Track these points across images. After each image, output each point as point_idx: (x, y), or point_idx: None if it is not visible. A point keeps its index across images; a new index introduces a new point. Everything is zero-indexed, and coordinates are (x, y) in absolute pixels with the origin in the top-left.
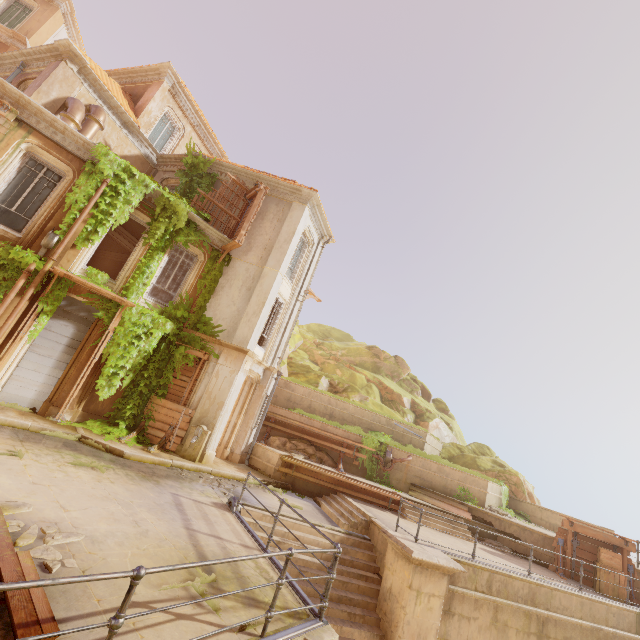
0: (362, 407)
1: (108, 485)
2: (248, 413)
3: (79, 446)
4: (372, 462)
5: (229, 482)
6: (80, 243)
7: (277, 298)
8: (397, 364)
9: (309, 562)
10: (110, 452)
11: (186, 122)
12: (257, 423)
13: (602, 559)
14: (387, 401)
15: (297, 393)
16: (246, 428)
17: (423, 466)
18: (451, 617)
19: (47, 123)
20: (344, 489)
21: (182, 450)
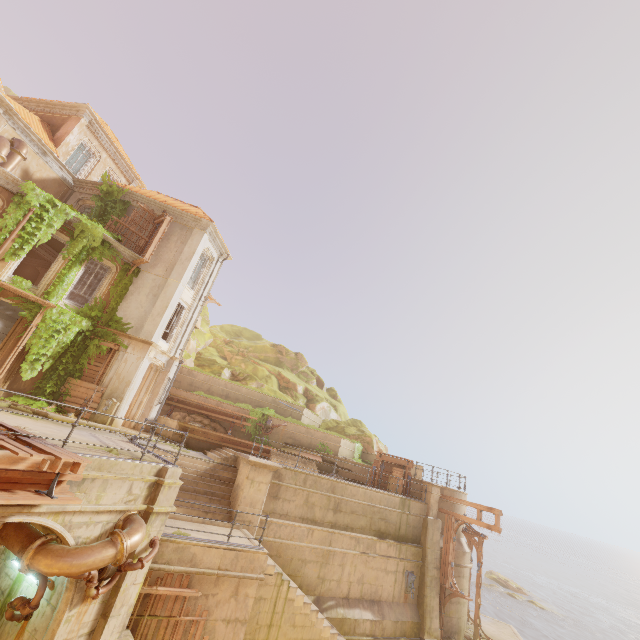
0: (253, 390)
1: (43, 424)
2: (153, 393)
3: (11, 409)
4: (256, 429)
5: None
6: (8, 257)
7: (180, 303)
8: (297, 359)
9: (187, 475)
10: (37, 414)
11: (102, 150)
12: (161, 400)
13: (393, 474)
14: (284, 389)
15: (199, 379)
16: (151, 404)
17: (295, 430)
18: (278, 500)
19: None
20: (227, 444)
21: (95, 417)
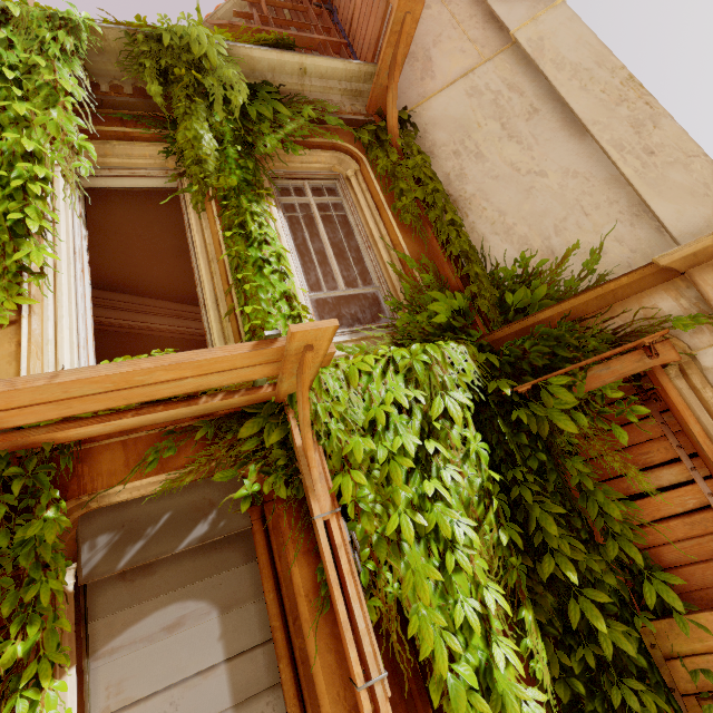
0: None
1: None
2: None
3: None
4: None
5: None
6: None
7: None
8: None
9: None
10: None
11: None
12: None
13: None
14: None
15: None
16: None
17: None
18: None
19: None
20: None
21: None
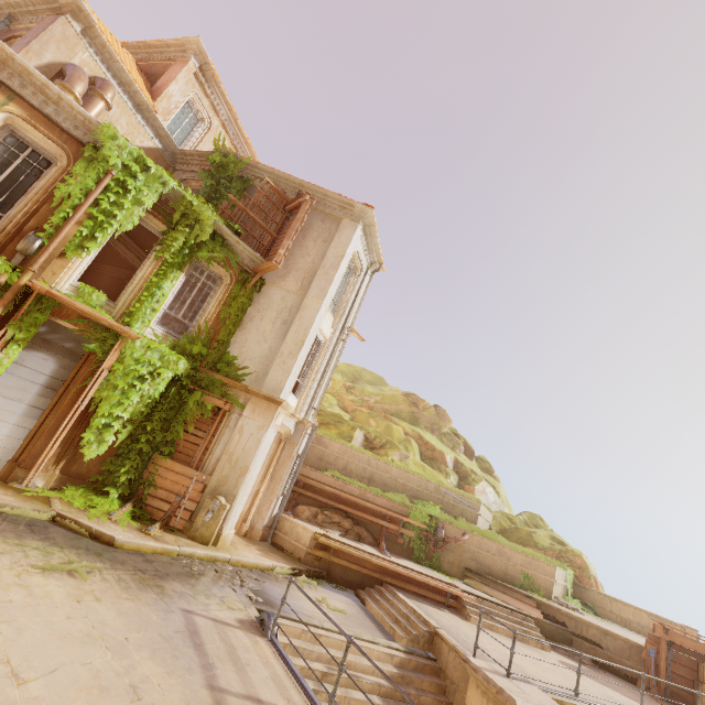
0: (407, 470)
1: (91, 607)
2: (274, 477)
3: (52, 530)
4: (420, 540)
5: (252, 575)
6: (71, 251)
7: (317, 335)
8: (438, 415)
9: (365, 703)
10: (96, 538)
11: (213, 114)
12: (285, 490)
13: None
14: (428, 459)
15: (331, 451)
16: (271, 496)
17: (480, 547)
18: None
19: (35, 88)
20: (392, 580)
21: (192, 529)
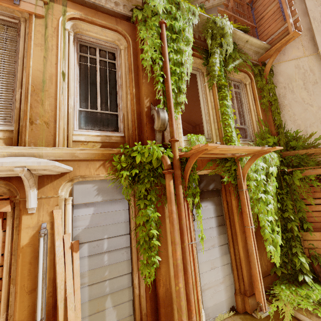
0: None
1: None
2: None
3: None
4: None
5: None
6: (174, 112)
7: None
8: None
9: None
10: None
11: None
12: None
13: None
14: None
15: None
16: None
17: None
18: None
19: None
20: None
21: None
